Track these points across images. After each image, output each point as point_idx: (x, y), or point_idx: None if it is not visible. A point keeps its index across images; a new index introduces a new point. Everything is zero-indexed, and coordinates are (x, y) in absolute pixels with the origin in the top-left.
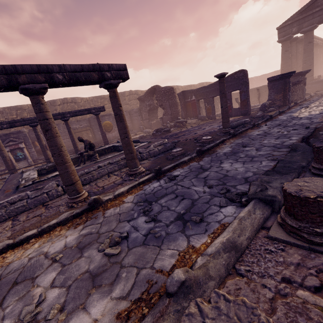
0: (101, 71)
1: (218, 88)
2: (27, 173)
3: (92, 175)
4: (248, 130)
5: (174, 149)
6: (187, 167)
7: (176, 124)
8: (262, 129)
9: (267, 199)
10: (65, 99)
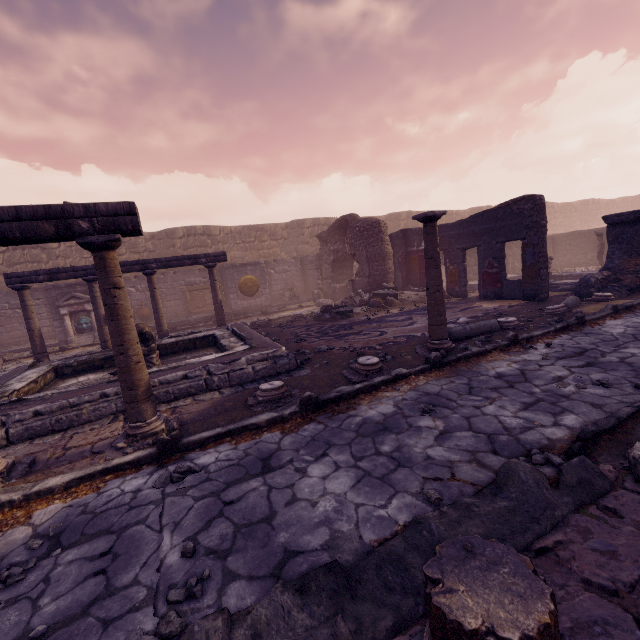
0: (65, 219)
1: (476, 231)
2: (27, 373)
3: (77, 413)
4: (490, 355)
5: (296, 372)
6: (248, 444)
7: (370, 301)
8: (524, 359)
9: None
10: (193, 229)
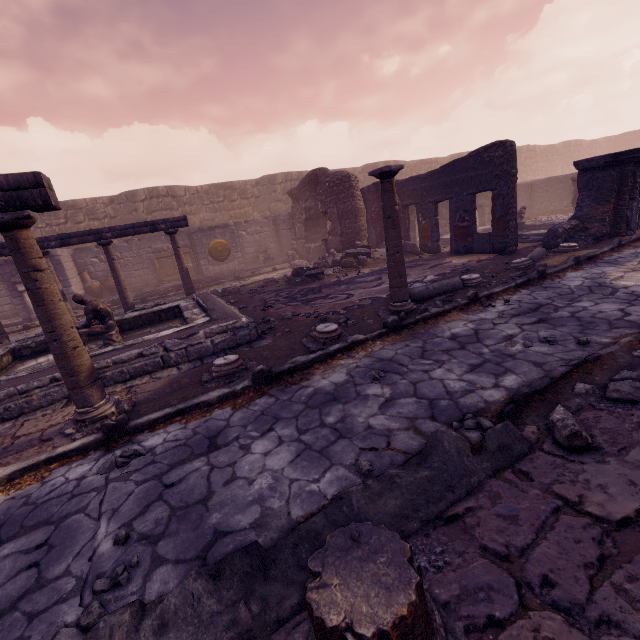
0: None
1: (447, 182)
2: None
3: (26, 400)
4: (449, 315)
5: (257, 343)
6: (198, 422)
7: (342, 261)
8: (481, 318)
9: None
10: (155, 190)
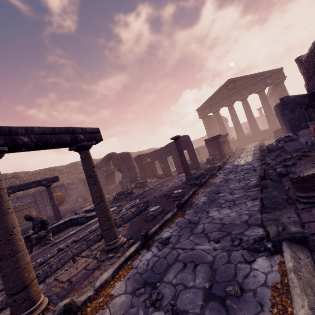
0: (74, 134)
1: (169, 150)
2: None
3: (49, 265)
4: (209, 180)
5: (148, 208)
6: (174, 224)
7: (138, 185)
8: (220, 177)
9: (297, 236)
10: (4, 175)
